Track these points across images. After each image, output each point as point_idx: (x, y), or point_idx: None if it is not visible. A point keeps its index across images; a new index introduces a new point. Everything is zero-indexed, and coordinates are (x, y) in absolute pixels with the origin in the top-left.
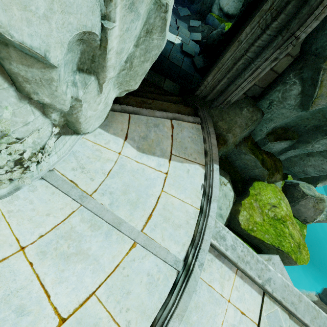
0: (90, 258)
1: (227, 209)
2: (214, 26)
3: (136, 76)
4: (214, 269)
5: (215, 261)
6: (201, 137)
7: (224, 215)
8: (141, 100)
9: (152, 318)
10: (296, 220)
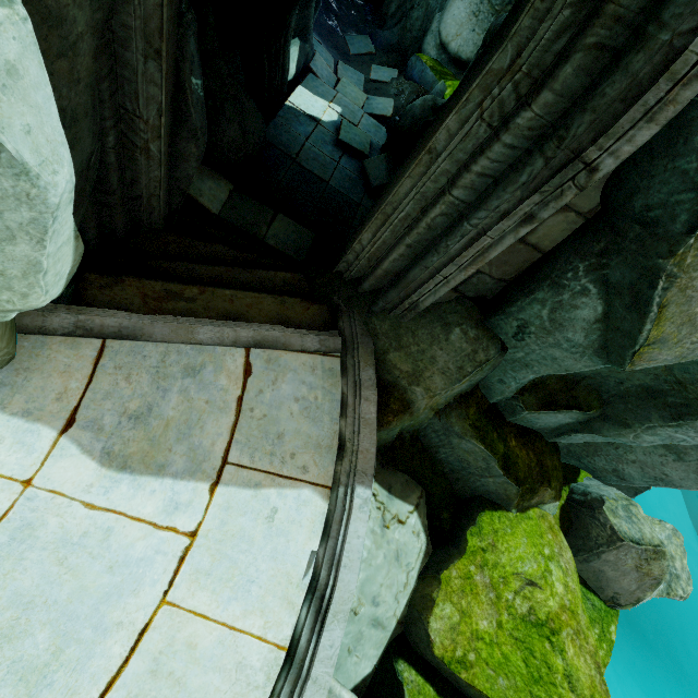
0: None
1: (399, 598)
2: (424, 85)
3: (3, 280)
4: None
5: None
6: (336, 395)
7: (388, 616)
8: (162, 291)
9: None
10: (591, 598)
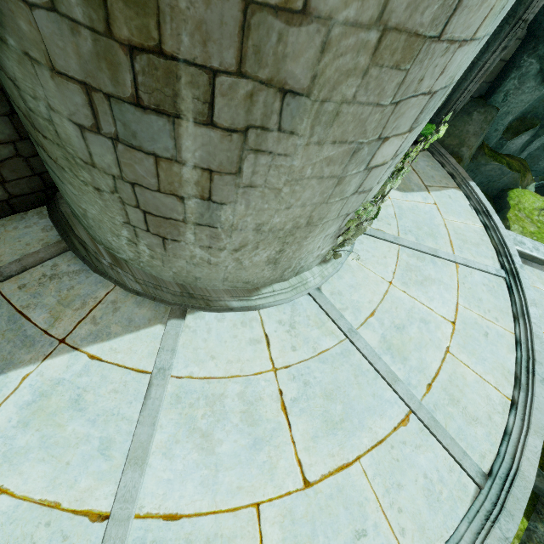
0: (436, 281)
1: None
2: None
3: None
4: (528, 273)
5: (525, 267)
6: (436, 162)
7: None
8: None
9: (509, 314)
10: None
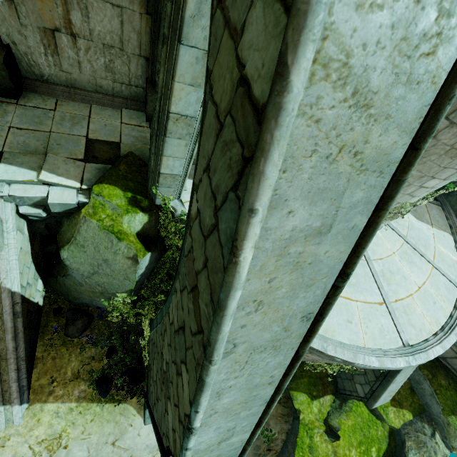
0: (418, 266)
1: None
2: None
3: None
4: None
5: None
6: (443, 215)
7: None
8: None
9: (452, 304)
10: None
